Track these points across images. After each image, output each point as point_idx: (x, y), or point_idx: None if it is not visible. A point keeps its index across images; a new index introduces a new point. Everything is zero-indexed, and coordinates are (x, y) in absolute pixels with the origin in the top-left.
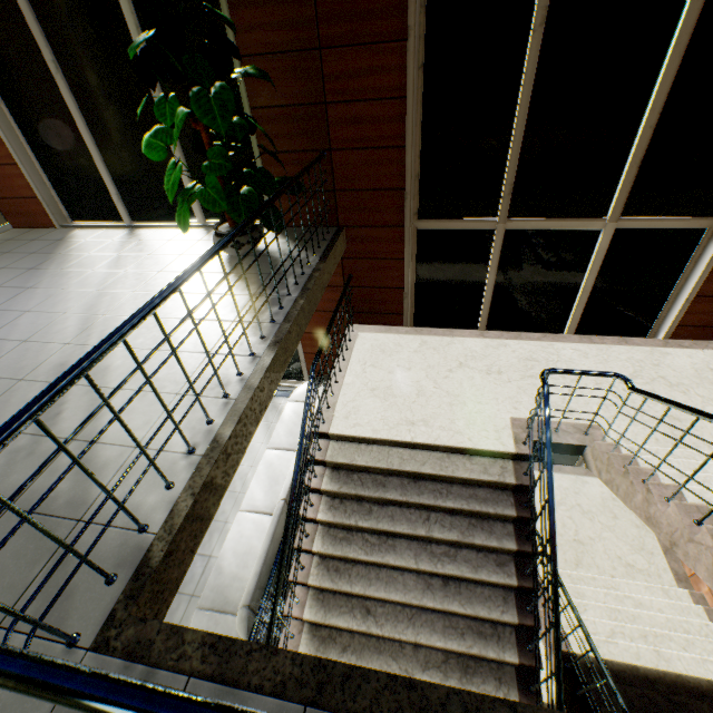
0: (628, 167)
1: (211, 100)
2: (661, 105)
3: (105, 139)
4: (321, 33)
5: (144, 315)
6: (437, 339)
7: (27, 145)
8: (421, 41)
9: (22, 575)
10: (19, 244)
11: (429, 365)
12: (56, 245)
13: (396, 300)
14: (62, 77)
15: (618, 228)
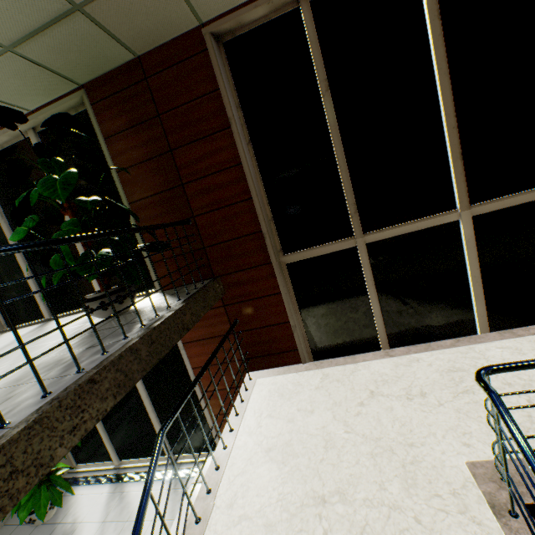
0: (452, 162)
1: (57, 181)
2: (452, 110)
3: (33, 256)
4: (170, 141)
5: None
6: (339, 368)
7: None
8: (244, 127)
9: None
10: None
11: (335, 402)
12: None
13: (285, 335)
14: (6, 221)
15: (474, 215)
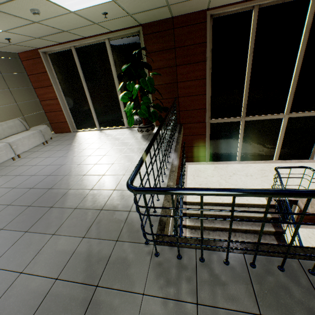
0: (289, 95)
1: (146, 82)
2: (298, 74)
3: (95, 100)
4: (176, 61)
5: (156, 136)
6: (221, 165)
7: (67, 104)
8: (210, 61)
9: (117, 227)
10: (60, 138)
11: (221, 175)
12: (74, 137)
13: (202, 151)
14: (85, 81)
15: (289, 117)
